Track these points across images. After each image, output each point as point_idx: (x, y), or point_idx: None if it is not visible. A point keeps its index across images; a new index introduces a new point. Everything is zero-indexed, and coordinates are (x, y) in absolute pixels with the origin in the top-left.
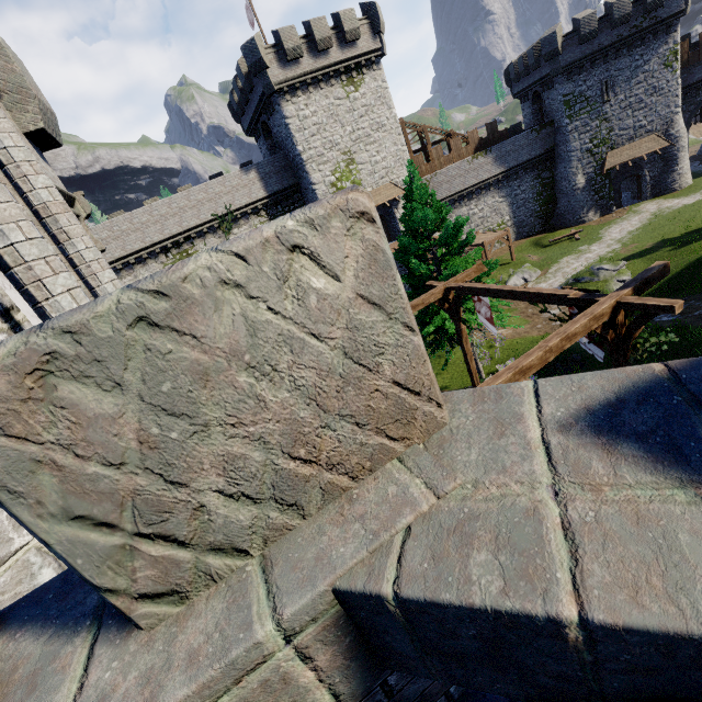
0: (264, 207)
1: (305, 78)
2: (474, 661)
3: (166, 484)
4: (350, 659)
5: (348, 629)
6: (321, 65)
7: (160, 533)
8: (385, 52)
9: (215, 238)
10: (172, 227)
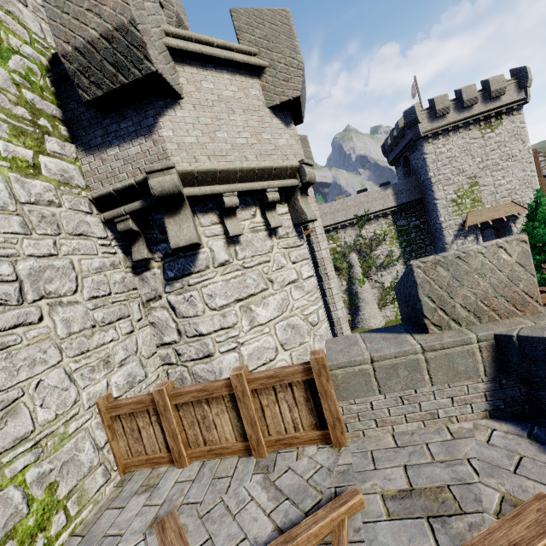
0: (391, 213)
1: (447, 127)
2: (540, 362)
3: (449, 297)
4: (492, 361)
5: (494, 350)
6: (464, 117)
7: (443, 309)
8: (528, 100)
9: (352, 230)
10: (328, 220)
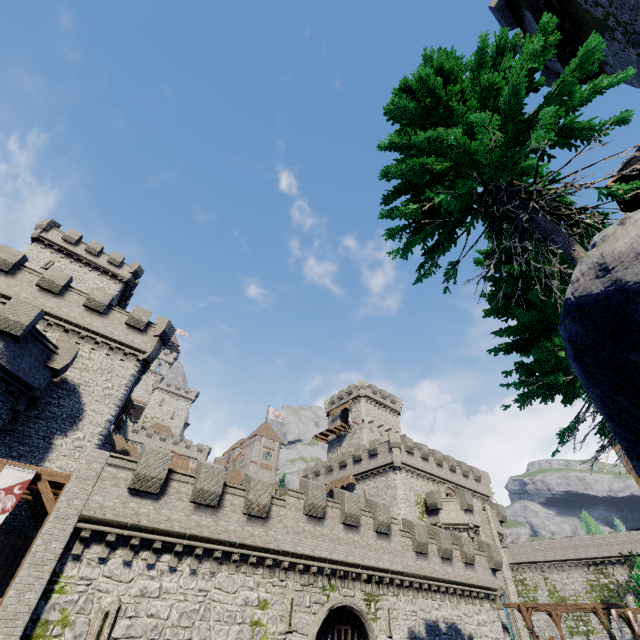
0: None
1: None
2: None
3: None
4: None
5: None
6: None
7: None
8: None
9: (622, 568)
10: (592, 552)
